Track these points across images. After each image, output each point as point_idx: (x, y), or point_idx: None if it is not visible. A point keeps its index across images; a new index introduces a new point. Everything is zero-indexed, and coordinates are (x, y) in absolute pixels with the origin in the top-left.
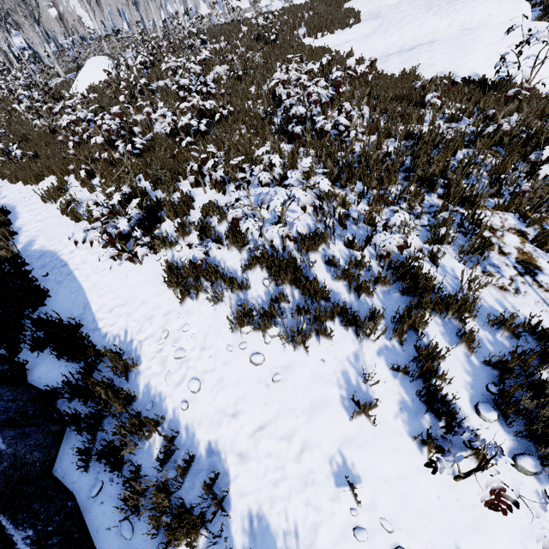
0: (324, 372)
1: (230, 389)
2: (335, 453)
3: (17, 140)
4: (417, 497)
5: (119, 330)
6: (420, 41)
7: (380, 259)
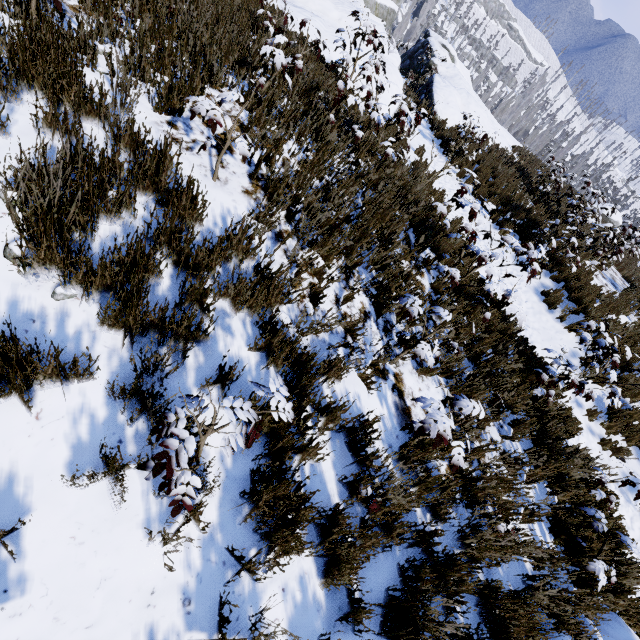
0: None
1: None
2: None
3: None
4: None
5: None
6: (309, 9)
7: None
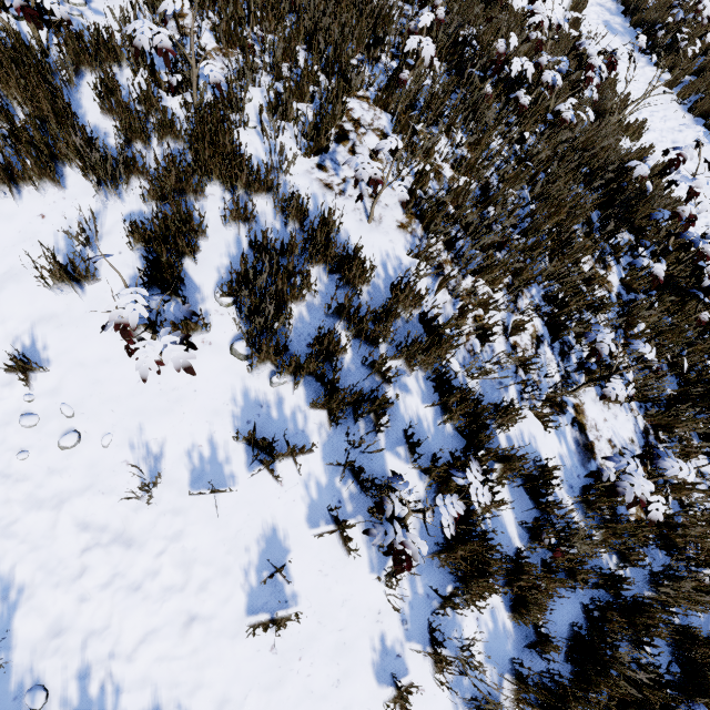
0: (39, 231)
1: None
2: (25, 332)
3: None
4: (115, 381)
5: None
6: None
7: (168, 91)
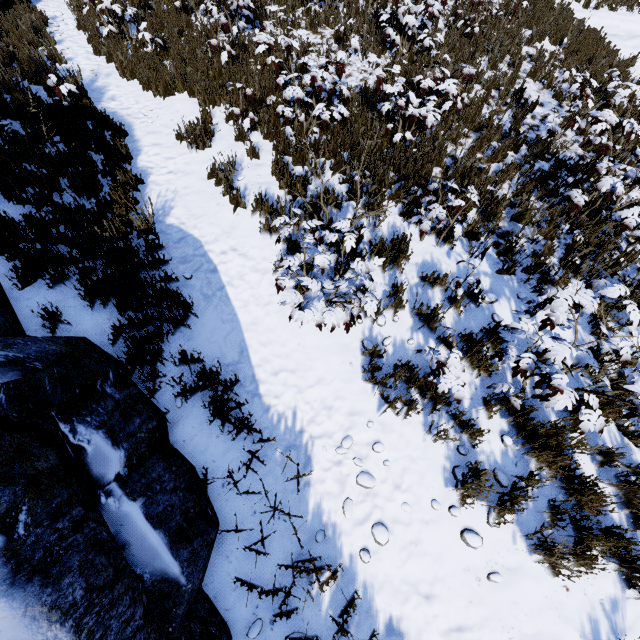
0: (564, 604)
1: (427, 561)
2: None
3: None
4: None
5: (286, 408)
6: None
7: None
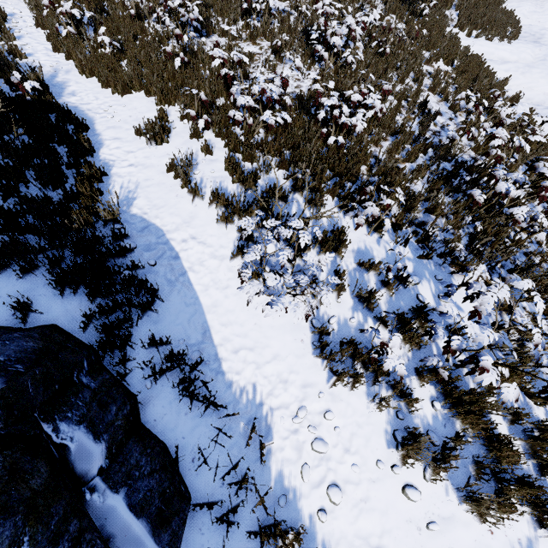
0: (490, 546)
1: (375, 516)
2: None
3: (87, 2)
4: None
5: (246, 383)
6: None
7: None
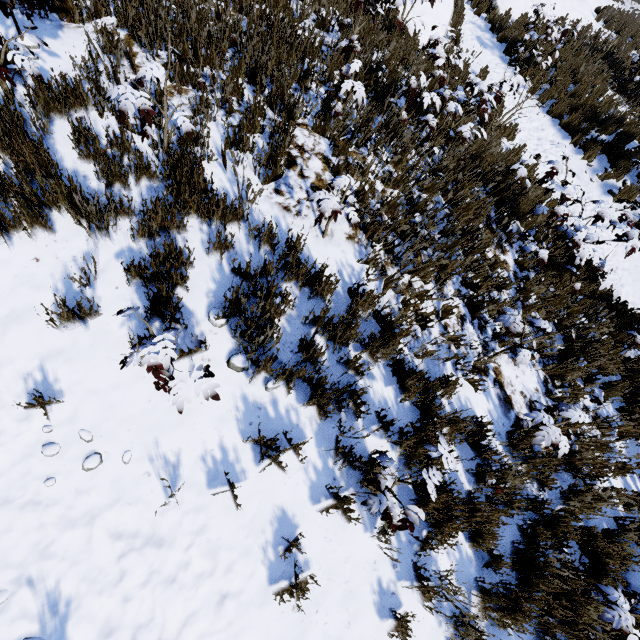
0: (36, 274)
1: None
2: (35, 369)
3: None
4: (127, 403)
5: None
6: None
7: (142, 138)
